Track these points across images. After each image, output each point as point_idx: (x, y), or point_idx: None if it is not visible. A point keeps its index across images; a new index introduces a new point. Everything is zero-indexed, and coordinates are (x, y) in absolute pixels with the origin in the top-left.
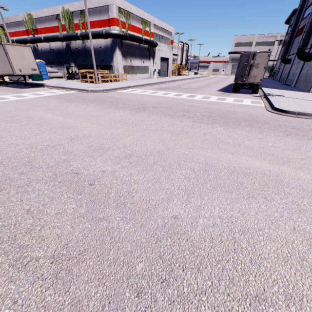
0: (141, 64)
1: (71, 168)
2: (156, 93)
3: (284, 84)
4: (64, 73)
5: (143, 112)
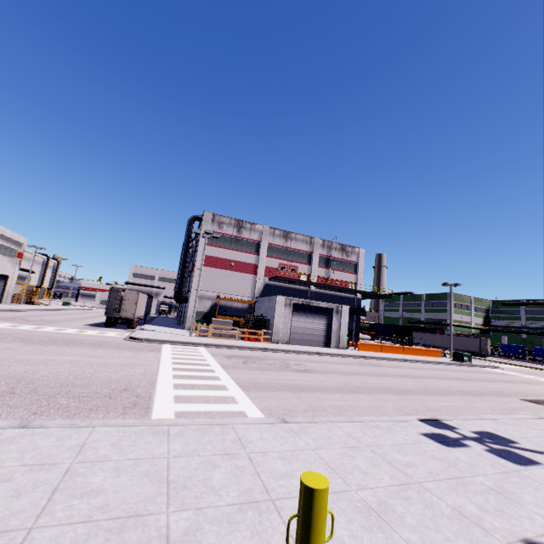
0: None
1: None
2: None
3: (178, 323)
4: None
5: None
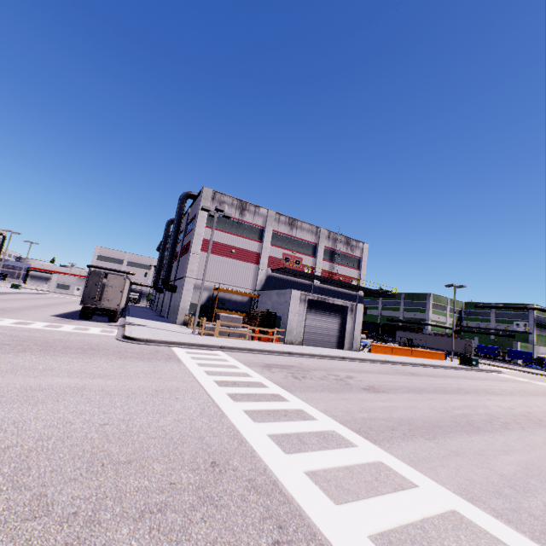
0: None
1: None
2: None
3: (159, 315)
4: None
5: None
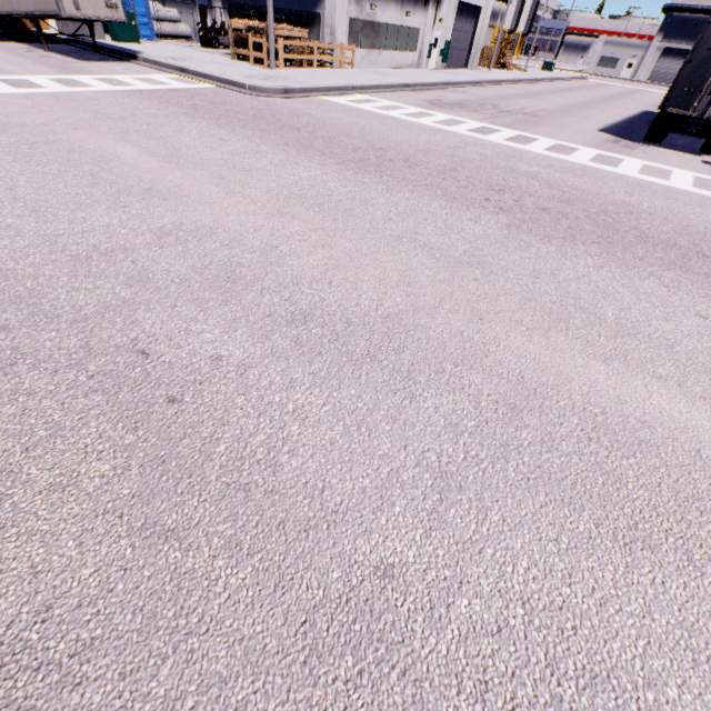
0: (399, 20)
1: (134, 335)
2: (423, 118)
3: None
4: (194, 27)
5: (373, 176)
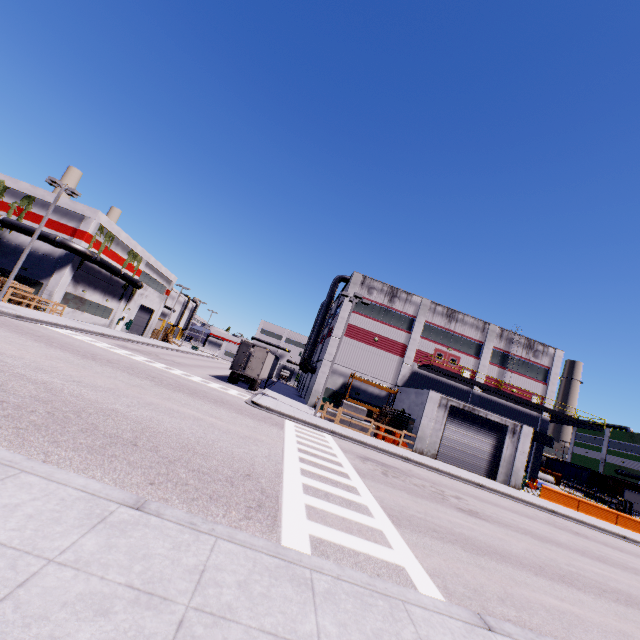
0: (101, 301)
1: (16, 371)
2: (115, 349)
3: (299, 395)
4: None
5: (93, 361)
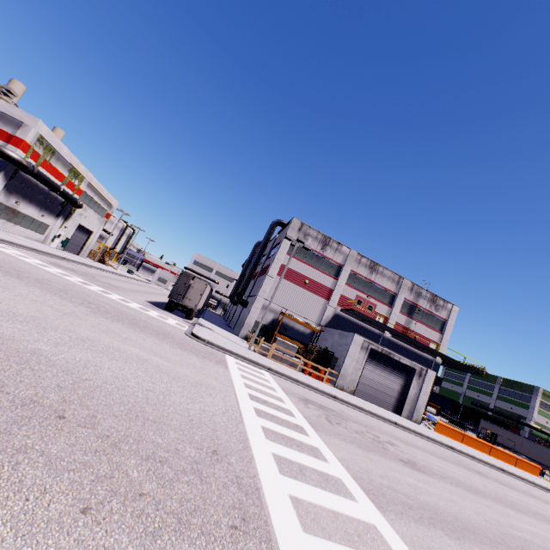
0: (36, 216)
1: None
2: (47, 267)
3: (228, 325)
4: None
5: (17, 279)
